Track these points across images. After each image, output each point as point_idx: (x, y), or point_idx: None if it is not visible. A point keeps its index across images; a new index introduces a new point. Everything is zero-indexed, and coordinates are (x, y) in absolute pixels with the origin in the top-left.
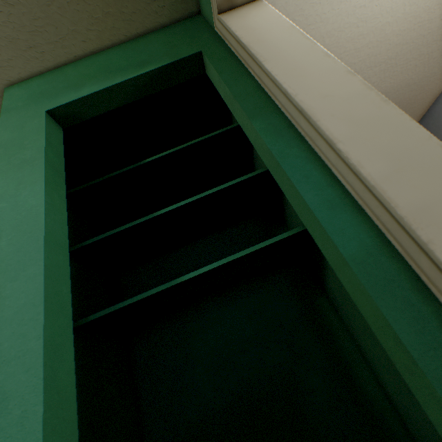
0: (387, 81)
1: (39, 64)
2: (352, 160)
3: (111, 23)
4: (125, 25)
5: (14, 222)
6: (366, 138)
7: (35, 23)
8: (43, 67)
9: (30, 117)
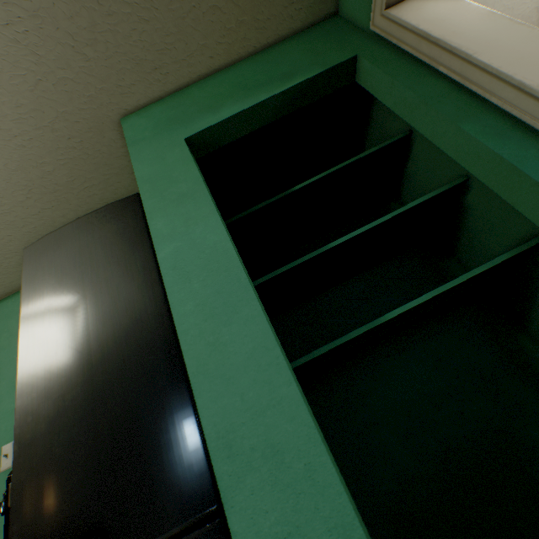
0: None
1: (160, 88)
2: None
3: (243, 33)
4: (256, 34)
5: (199, 261)
6: None
7: (166, 39)
8: (164, 91)
9: (166, 147)
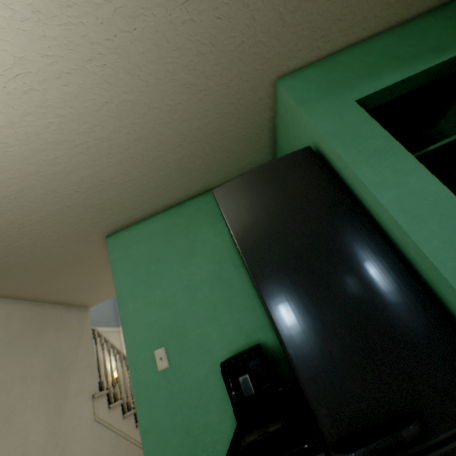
0: None
1: (316, 54)
2: None
3: (395, 8)
4: (403, 10)
5: (426, 207)
6: None
7: (343, 11)
8: (316, 57)
9: (339, 108)
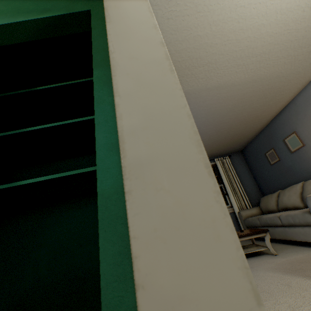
0: (262, 70)
1: None
2: (118, 112)
3: None
4: None
5: None
6: (139, 97)
7: None
8: None
9: None
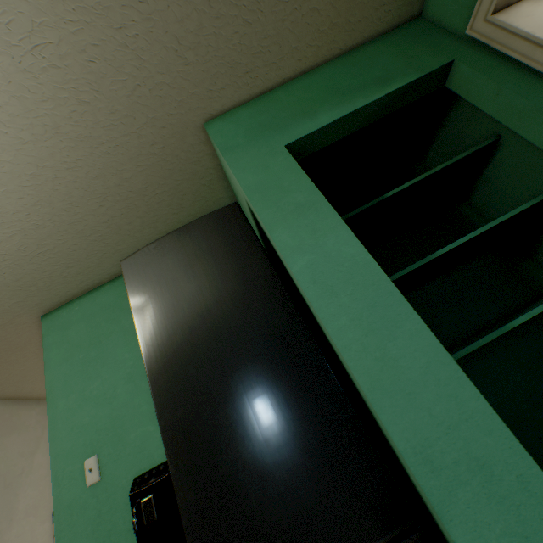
0: None
1: (247, 92)
2: None
3: (333, 35)
4: (344, 37)
5: (340, 274)
6: None
7: (262, 42)
8: (249, 95)
9: (267, 155)
